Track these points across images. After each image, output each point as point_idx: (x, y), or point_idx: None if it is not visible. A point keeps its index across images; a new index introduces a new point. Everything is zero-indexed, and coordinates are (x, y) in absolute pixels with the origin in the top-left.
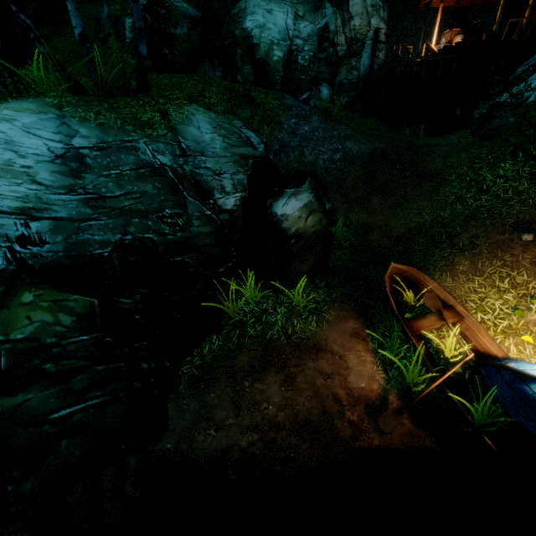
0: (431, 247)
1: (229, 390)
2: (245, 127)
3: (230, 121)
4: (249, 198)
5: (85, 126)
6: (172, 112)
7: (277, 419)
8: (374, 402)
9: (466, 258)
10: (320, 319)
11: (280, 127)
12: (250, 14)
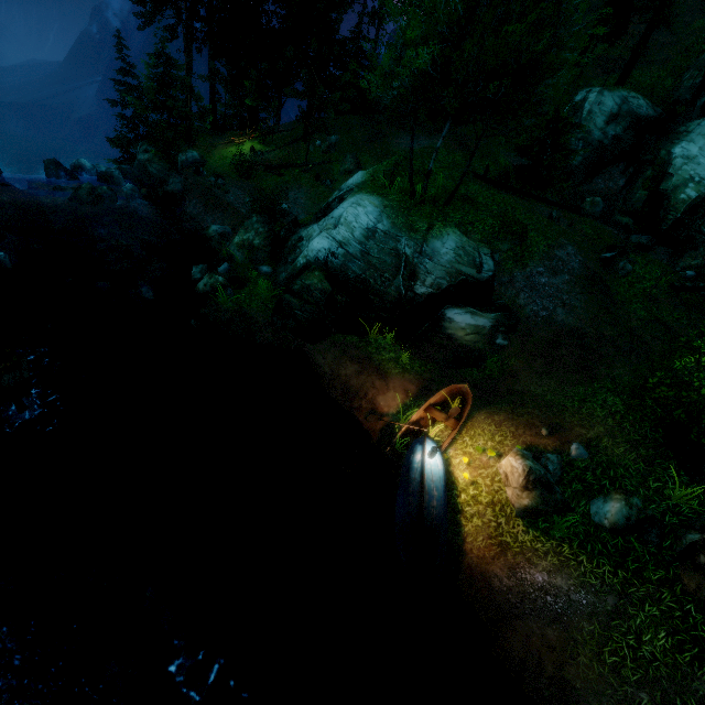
0: (508, 402)
1: (339, 354)
2: (489, 255)
3: (477, 247)
4: (438, 296)
5: (387, 220)
6: (435, 229)
7: (341, 376)
8: (378, 411)
9: (506, 416)
10: (402, 373)
11: (522, 268)
12: (688, 141)
